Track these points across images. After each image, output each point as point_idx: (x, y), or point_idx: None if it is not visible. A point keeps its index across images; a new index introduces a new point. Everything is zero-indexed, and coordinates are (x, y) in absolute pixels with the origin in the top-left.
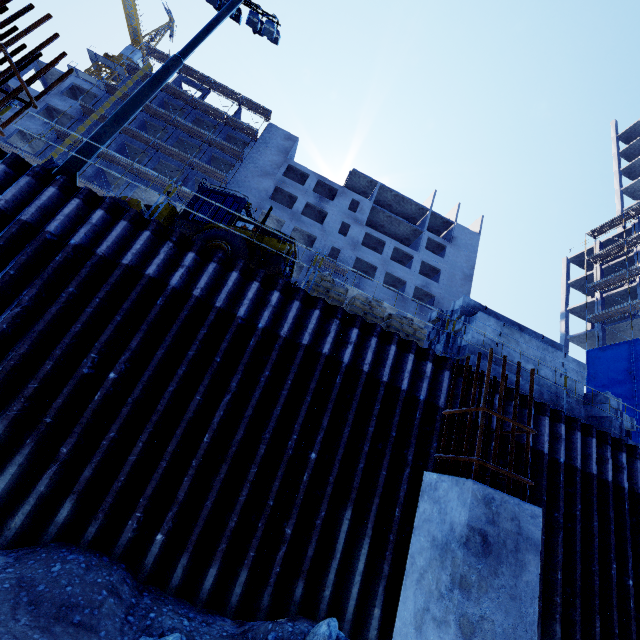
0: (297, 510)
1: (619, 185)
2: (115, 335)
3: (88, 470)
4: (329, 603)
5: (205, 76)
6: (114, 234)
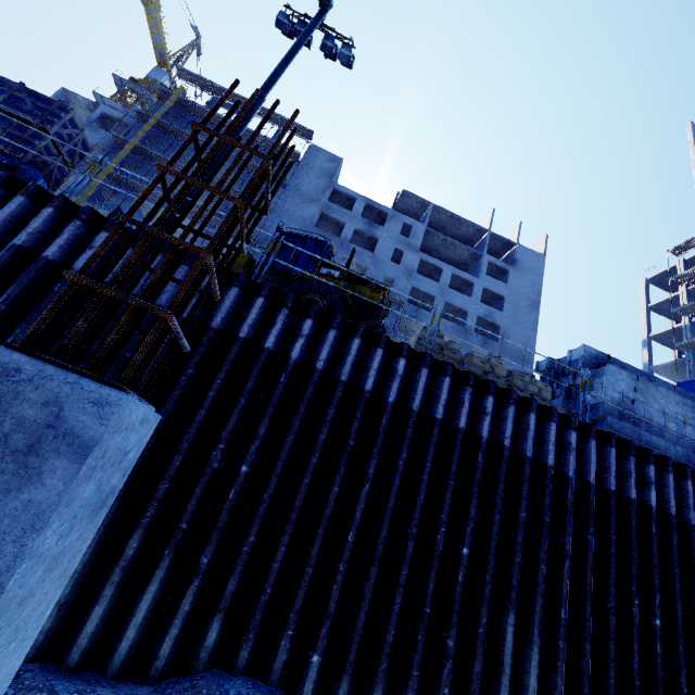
0: (456, 617)
1: None
2: (240, 420)
3: (232, 583)
4: None
5: (241, 97)
6: (227, 303)
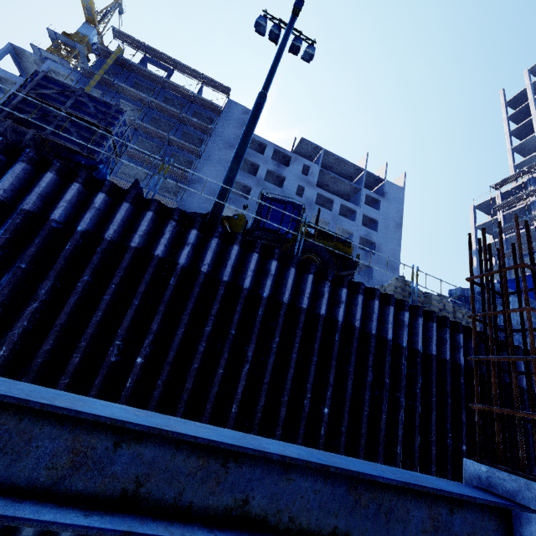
0: None
1: (510, 144)
2: (315, 373)
3: None
4: None
5: (170, 57)
6: (290, 282)
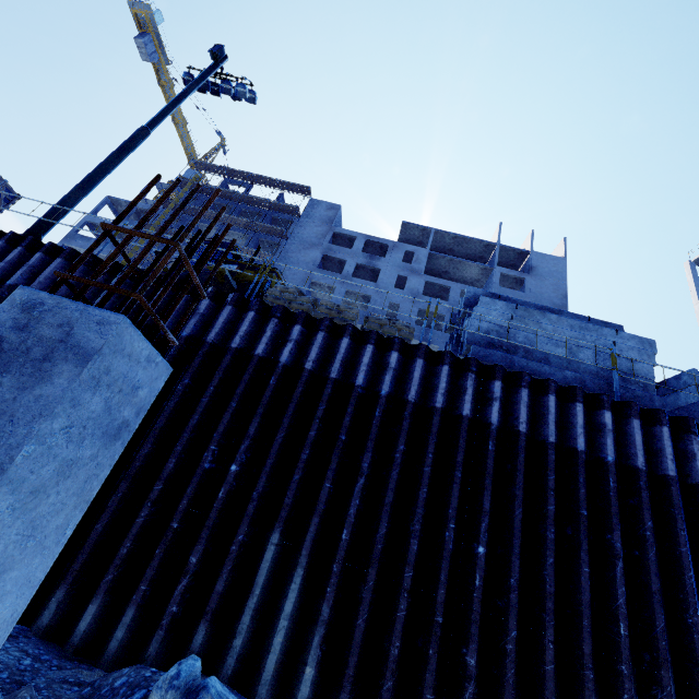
0: (207, 533)
1: None
2: None
3: None
4: (242, 657)
5: (246, 173)
6: (48, 271)
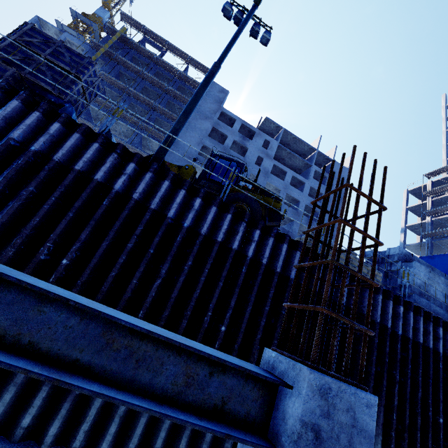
0: None
1: (446, 141)
2: (219, 296)
3: None
4: None
5: (164, 40)
6: (210, 217)
